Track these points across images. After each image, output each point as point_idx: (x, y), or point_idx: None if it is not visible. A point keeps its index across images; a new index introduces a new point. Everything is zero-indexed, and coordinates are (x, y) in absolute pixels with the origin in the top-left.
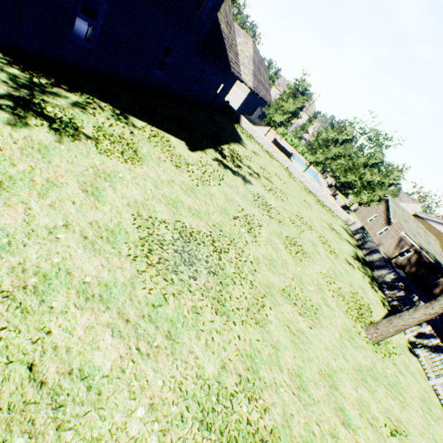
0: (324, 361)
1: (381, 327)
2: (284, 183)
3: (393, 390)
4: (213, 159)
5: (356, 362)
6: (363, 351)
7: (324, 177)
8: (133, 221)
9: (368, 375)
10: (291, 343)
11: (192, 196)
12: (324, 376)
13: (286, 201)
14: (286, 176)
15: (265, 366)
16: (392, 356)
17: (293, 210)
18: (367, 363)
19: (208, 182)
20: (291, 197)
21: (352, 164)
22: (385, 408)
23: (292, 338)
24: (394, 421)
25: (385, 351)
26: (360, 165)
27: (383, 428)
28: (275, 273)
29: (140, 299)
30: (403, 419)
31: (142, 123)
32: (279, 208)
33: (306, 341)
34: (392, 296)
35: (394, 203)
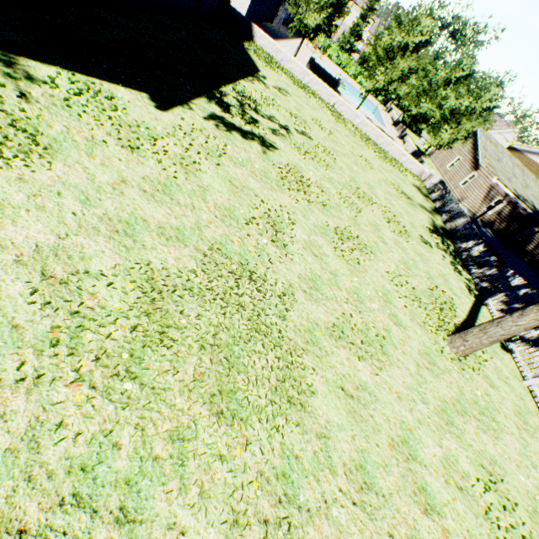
0: (397, 421)
1: (471, 339)
2: (330, 135)
3: (485, 418)
4: (206, 117)
5: (439, 399)
6: (446, 376)
7: (388, 110)
8: (32, 295)
9: (454, 412)
10: (348, 415)
11: (165, 203)
12: (398, 446)
13: (334, 165)
14: (332, 122)
15: (308, 479)
16: (481, 365)
17: (344, 179)
18: (452, 394)
19: (197, 165)
20: (340, 157)
21: (428, 84)
22: (476, 451)
23: (349, 405)
24: (487, 465)
25: (474, 362)
26: (439, 84)
27: (475, 484)
28: (319, 301)
29: (52, 468)
30: (498, 455)
31: (51, 69)
32: (324, 181)
33: (371, 400)
34: (480, 276)
35: (485, 136)
